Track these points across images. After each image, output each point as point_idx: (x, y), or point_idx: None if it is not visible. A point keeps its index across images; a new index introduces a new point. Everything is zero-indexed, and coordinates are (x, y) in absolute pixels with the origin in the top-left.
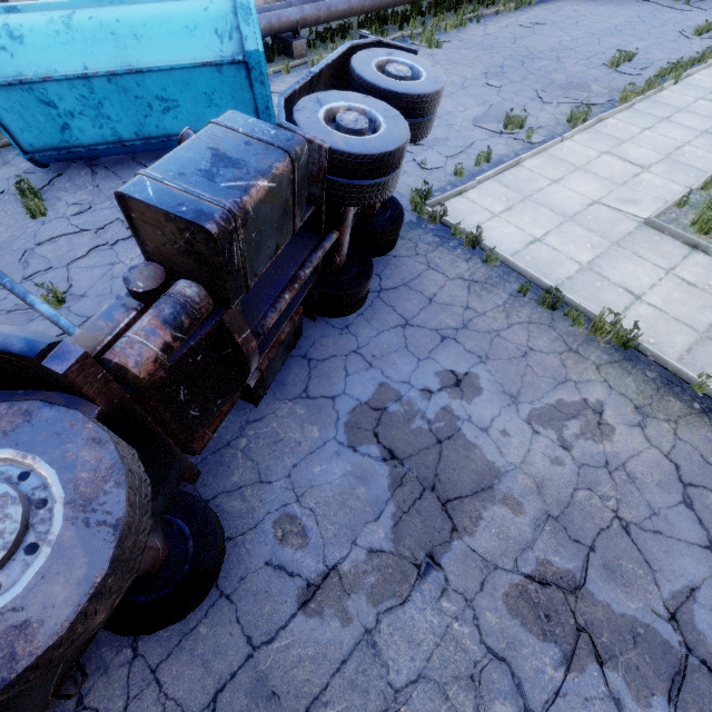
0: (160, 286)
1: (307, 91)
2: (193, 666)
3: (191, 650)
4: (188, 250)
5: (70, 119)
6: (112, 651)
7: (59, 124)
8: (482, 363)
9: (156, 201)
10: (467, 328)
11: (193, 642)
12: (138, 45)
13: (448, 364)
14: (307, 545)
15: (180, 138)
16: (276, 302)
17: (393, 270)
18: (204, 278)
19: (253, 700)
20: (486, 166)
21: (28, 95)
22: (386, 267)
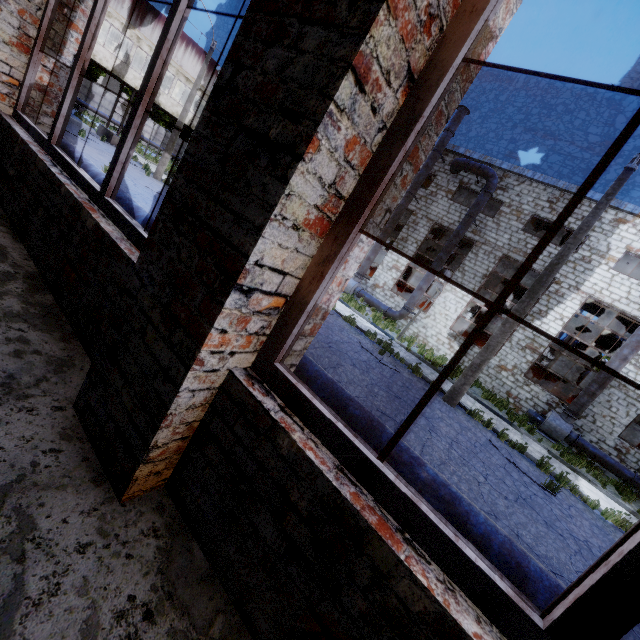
0: None
1: None
2: None
3: None
4: None
5: None
6: None
7: None
8: None
9: None
10: None
11: None
12: None
13: None
14: None
15: None
16: None
17: None
18: None
19: None
20: None
21: None
22: None
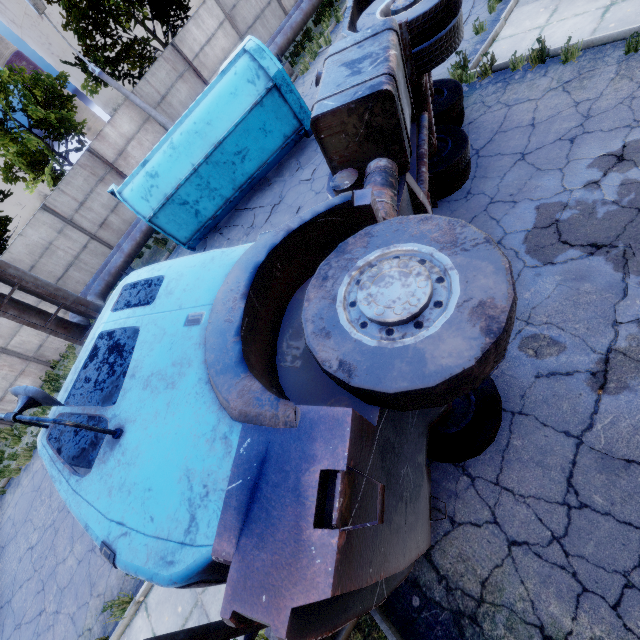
0: (358, 178)
1: (351, 25)
2: (529, 469)
3: (518, 459)
4: (367, 135)
5: (197, 206)
6: (451, 482)
7: (193, 213)
8: (634, 128)
9: (339, 104)
10: (592, 117)
11: (514, 454)
12: (211, 128)
13: (595, 152)
14: (565, 348)
15: (316, 80)
16: (419, 177)
17: (476, 132)
18: (381, 157)
19: (609, 474)
20: (501, 5)
21: (173, 205)
22: (468, 135)
